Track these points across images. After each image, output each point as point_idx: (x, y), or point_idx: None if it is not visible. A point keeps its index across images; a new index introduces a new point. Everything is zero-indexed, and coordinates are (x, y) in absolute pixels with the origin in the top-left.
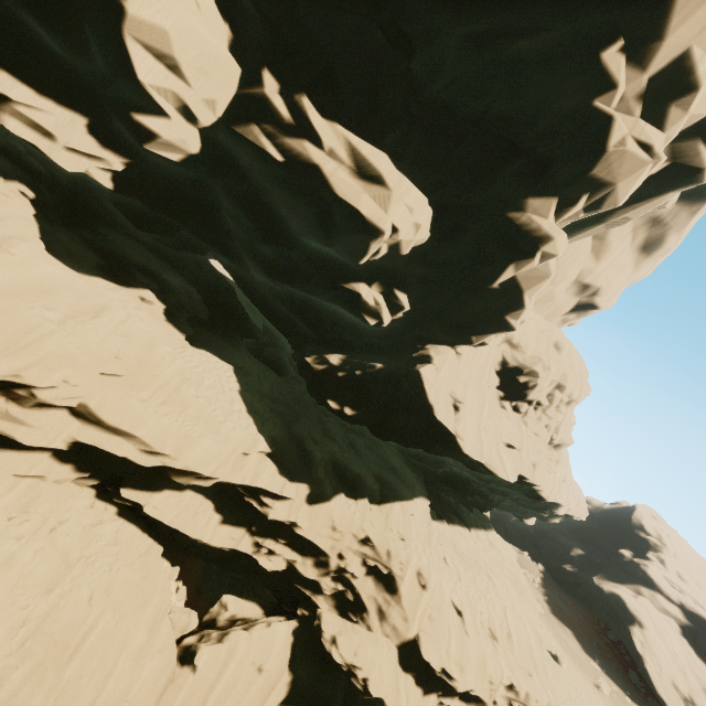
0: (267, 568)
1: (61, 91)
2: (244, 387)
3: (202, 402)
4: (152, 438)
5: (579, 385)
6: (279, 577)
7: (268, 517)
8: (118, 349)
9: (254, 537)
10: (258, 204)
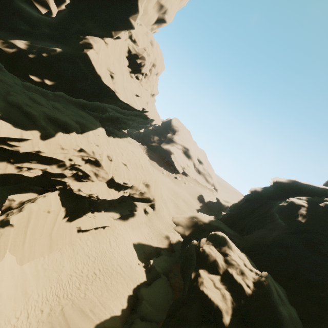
0: (31, 176)
1: None
2: None
3: None
4: None
5: (161, 65)
6: (39, 179)
7: (20, 152)
8: None
9: (14, 165)
10: None
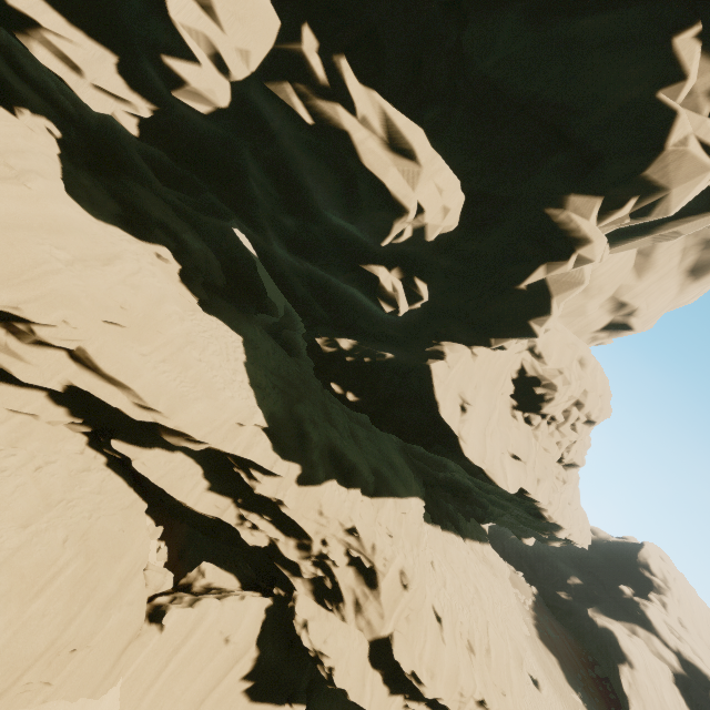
0: (248, 542)
1: (93, 23)
2: (250, 360)
3: (204, 366)
4: (147, 393)
5: (600, 405)
6: (261, 553)
7: (255, 491)
8: (124, 299)
9: (239, 509)
10: (284, 171)
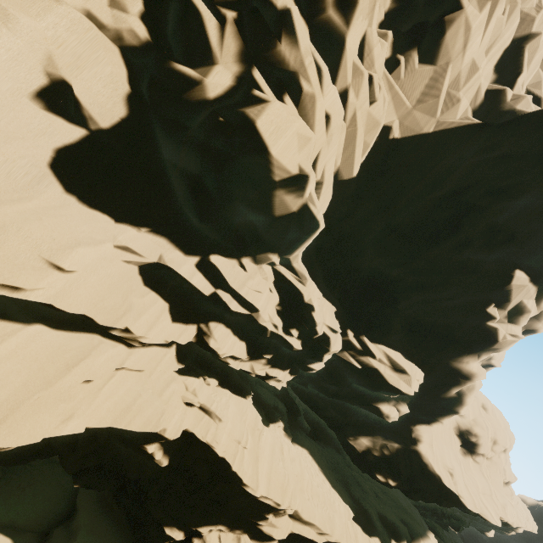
0: None
1: (287, 364)
2: (320, 466)
3: (321, 489)
4: (321, 524)
5: (508, 437)
6: None
7: None
8: (297, 471)
9: None
10: (335, 373)
